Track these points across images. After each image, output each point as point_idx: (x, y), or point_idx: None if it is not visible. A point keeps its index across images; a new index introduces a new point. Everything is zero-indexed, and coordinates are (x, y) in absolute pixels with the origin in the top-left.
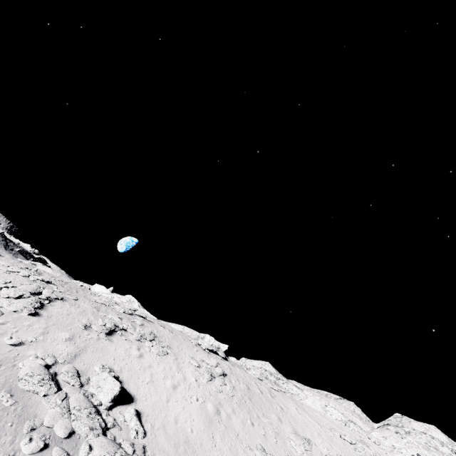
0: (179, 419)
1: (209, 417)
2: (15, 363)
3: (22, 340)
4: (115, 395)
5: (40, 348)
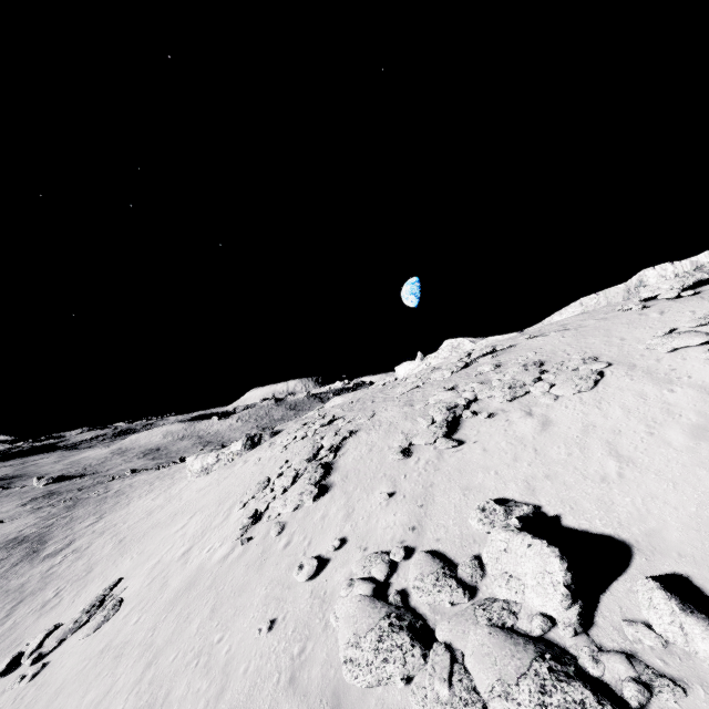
0: None
1: None
2: (326, 620)
3: (322, 557)
4: (564, 584)
5: (354, 550)
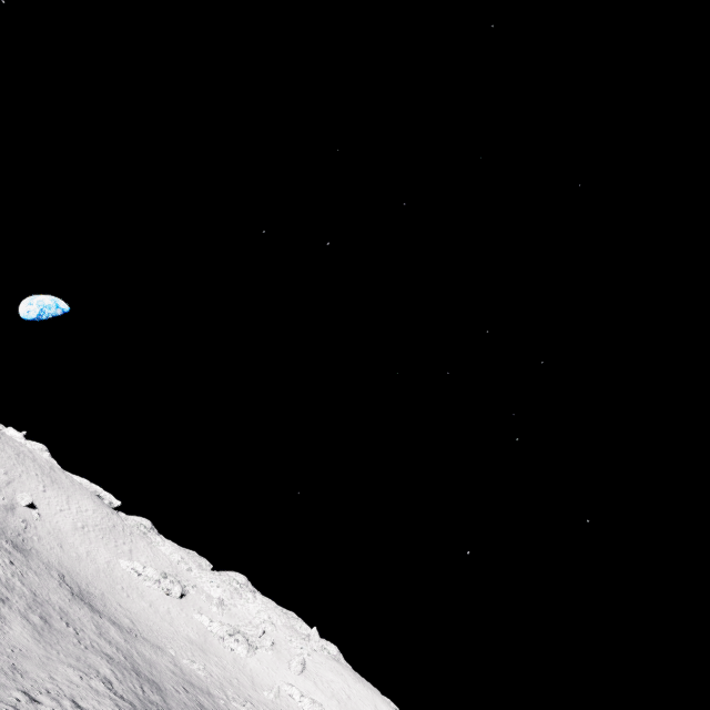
0: (59, 522)
1: (76, 527)
2: None
3: None
4: (30, 503)
5: None
